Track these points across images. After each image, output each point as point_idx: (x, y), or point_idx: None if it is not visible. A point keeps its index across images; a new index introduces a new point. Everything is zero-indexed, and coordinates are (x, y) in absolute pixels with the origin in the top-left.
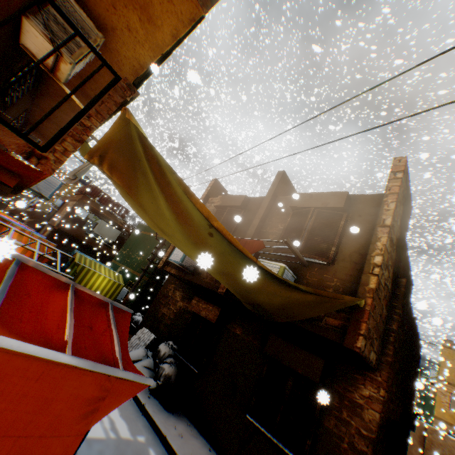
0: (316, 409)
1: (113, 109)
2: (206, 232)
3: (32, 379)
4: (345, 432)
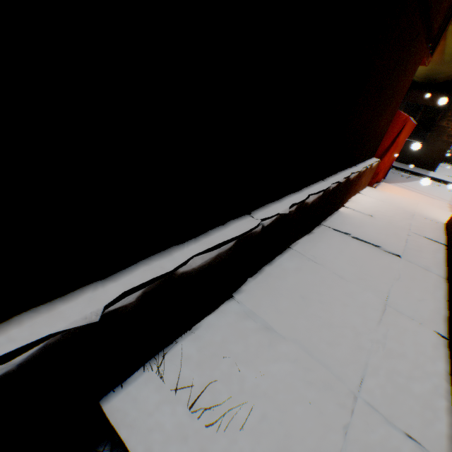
0: (435, 120)
1: (450, 21)
2: (446, 57)
3: (409, 128)
4: (450, 125)
